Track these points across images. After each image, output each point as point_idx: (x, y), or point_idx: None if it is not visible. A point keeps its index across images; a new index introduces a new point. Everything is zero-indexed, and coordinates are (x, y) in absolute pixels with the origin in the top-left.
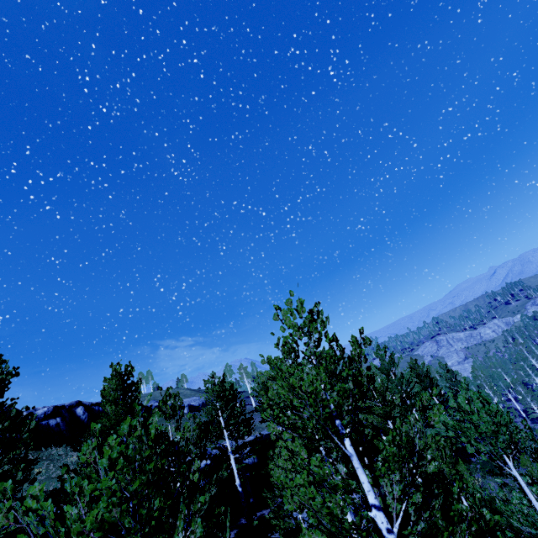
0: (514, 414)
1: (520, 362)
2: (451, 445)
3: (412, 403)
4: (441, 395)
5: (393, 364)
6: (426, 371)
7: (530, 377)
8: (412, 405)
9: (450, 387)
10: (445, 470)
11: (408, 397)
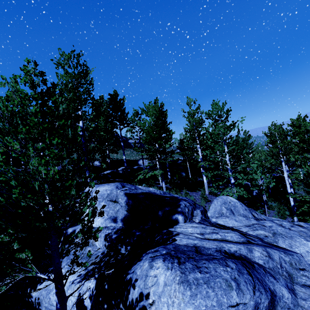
0: None
1: None
2: None
3: None
4: None
5: None
6: None
7: None
8: None
9: None
10: None
11: None
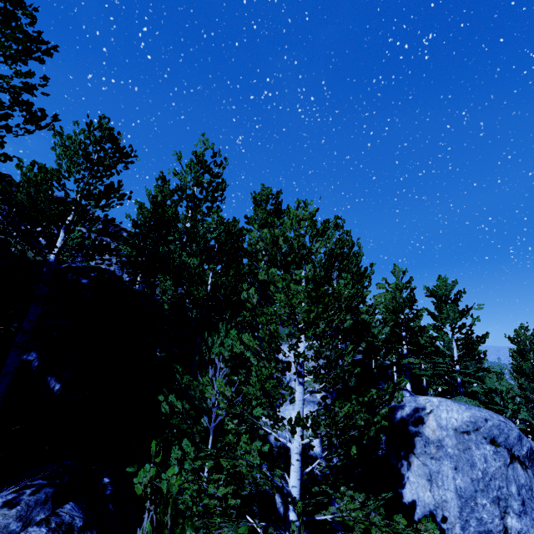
0: None
1: None
2: None
3: None
4: None
5: None
6: None
7: None
8: None
9: None
10: None
11: None
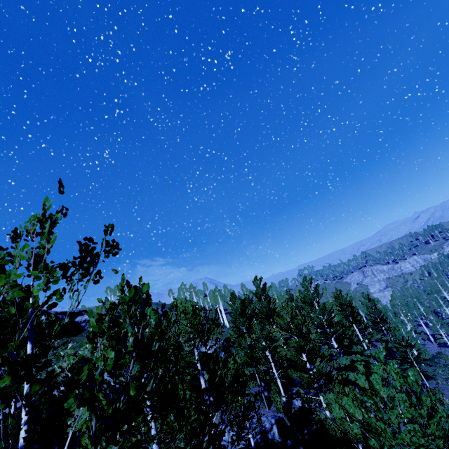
0: (423, 338)
1: (434, 294)
2: (361, 403)
3: (331, 331)
4: (361, 322)
5: (317, 295)
6: (349, 301)
7: (441, 307)
8: (331, 334)
9: (370, 314)
10: (350, 432)
11: (328, 326)
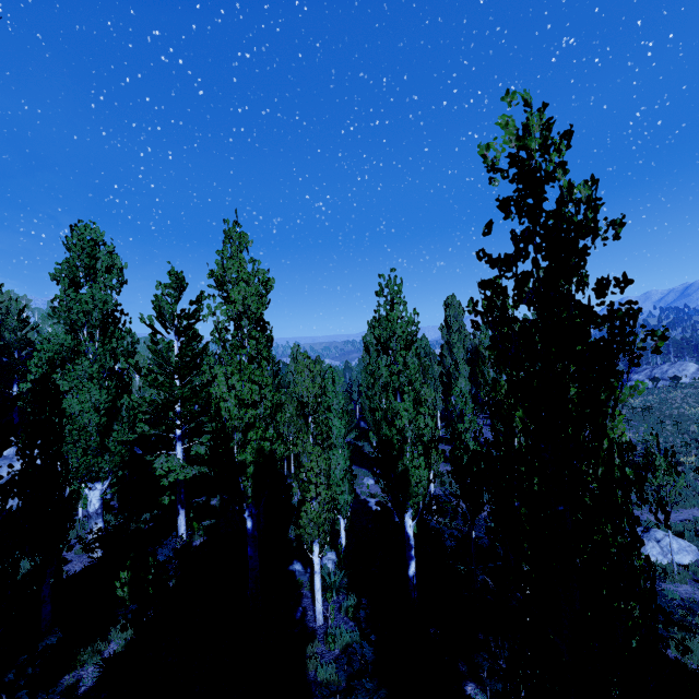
0: None
1: None
2: None
3: None
4: None
5: None
6: None
7: None
8: None
9: None
10: None
11: None
